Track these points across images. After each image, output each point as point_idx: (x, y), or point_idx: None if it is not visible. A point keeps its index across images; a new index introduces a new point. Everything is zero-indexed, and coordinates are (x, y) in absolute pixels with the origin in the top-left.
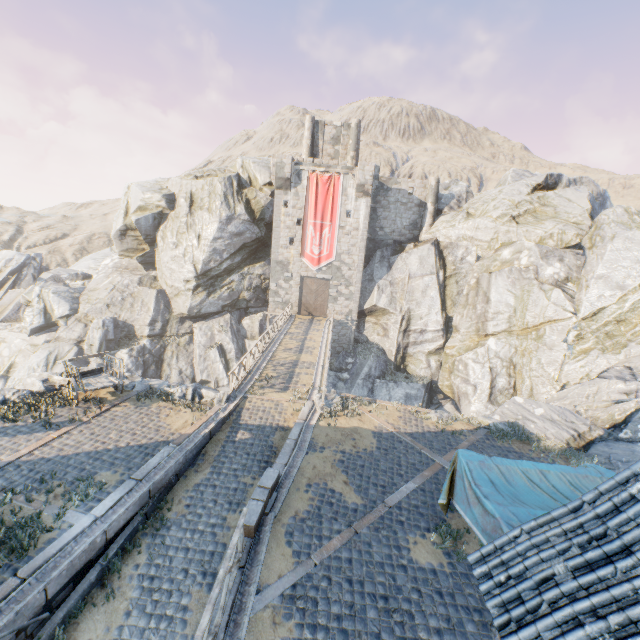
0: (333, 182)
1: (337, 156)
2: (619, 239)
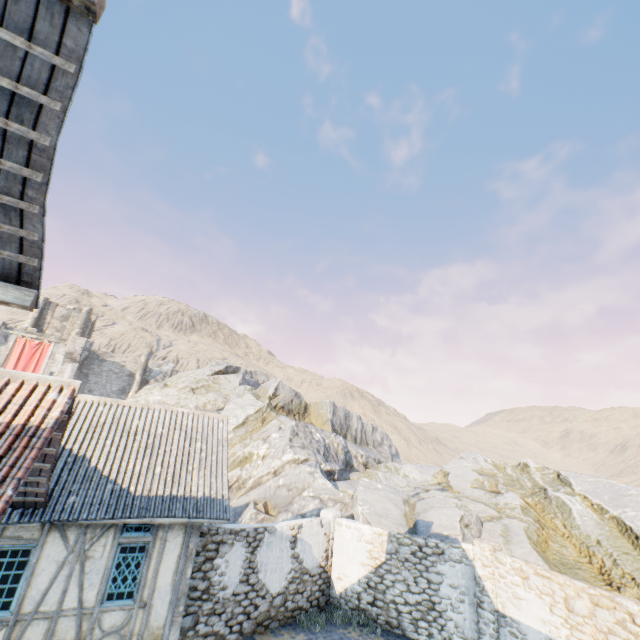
0: (43, 347)
1: (64, 329)
2: (232, 402)
